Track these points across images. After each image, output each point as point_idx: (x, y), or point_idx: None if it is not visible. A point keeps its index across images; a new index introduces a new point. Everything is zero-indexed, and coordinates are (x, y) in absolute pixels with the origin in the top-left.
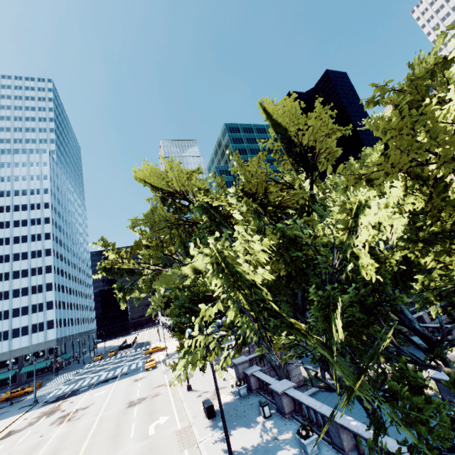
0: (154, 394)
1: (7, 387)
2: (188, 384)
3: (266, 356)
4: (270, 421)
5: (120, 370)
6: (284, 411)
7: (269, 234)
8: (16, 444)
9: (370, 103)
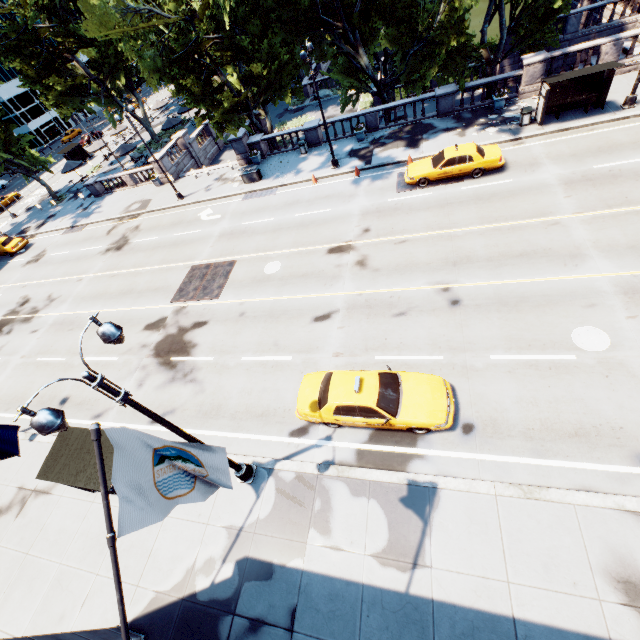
0: (131, 230)
1: None
2: (178, 192)
3: (258, 124)
4: (313, 152)
5: None
6: (319, 142)
7: None
8: (6, 359)
9: None
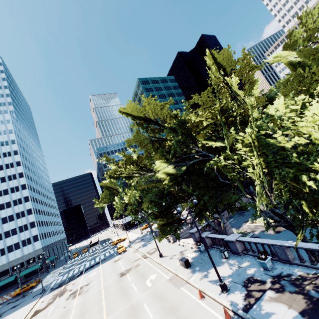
0: (136, 265)
1: (11, 288)
2: (160, 253)
3: (211, 224)
4: (230, 259)
5: (98, 258)
6: (238, 252)
7: (215, 141)
8: (47, 316)
9: (303, 39)
